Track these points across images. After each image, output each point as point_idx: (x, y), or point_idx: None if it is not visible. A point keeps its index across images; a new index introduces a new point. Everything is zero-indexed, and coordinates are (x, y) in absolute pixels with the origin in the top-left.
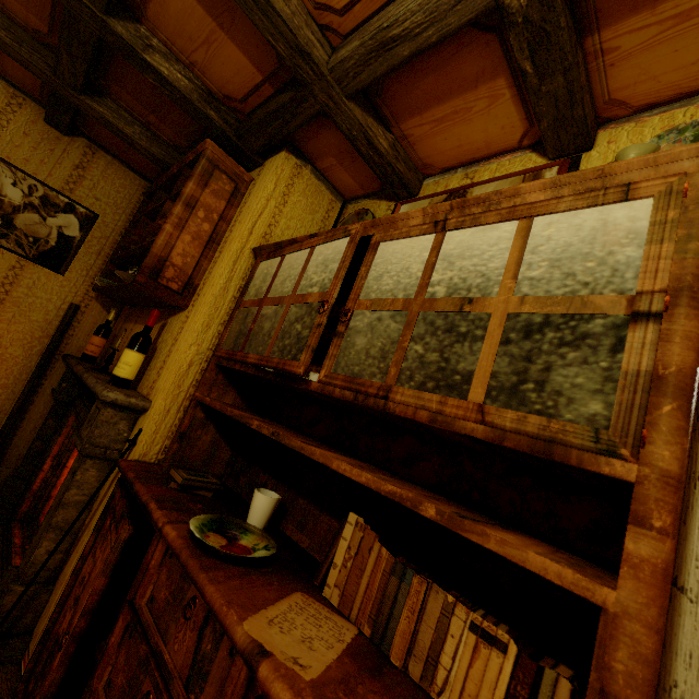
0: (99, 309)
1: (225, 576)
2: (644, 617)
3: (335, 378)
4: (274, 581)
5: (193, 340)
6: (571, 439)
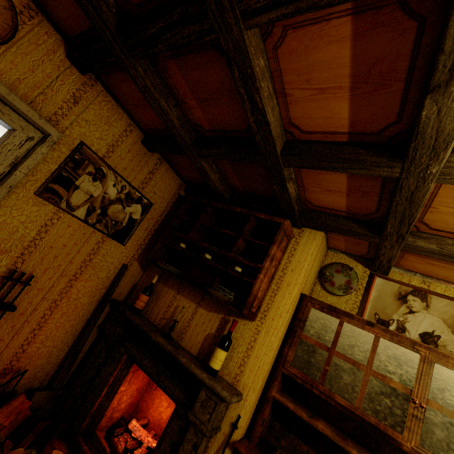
0: (137, 266)
1: None
2: None
3: (426, 453)
4: None
5: (272, 355)
6: None
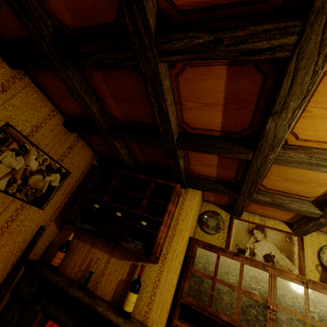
0: (53, 226)
1: None
2: None
3: None
4: None
5: (173, 290)
6: None
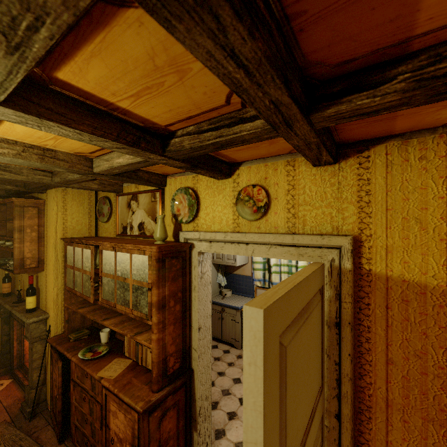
0: None
1: (92, 364)
2: (155, 348)
3: (103, 301)
4: (109, 358)
5: (54, 286)
6: (144, 317)
